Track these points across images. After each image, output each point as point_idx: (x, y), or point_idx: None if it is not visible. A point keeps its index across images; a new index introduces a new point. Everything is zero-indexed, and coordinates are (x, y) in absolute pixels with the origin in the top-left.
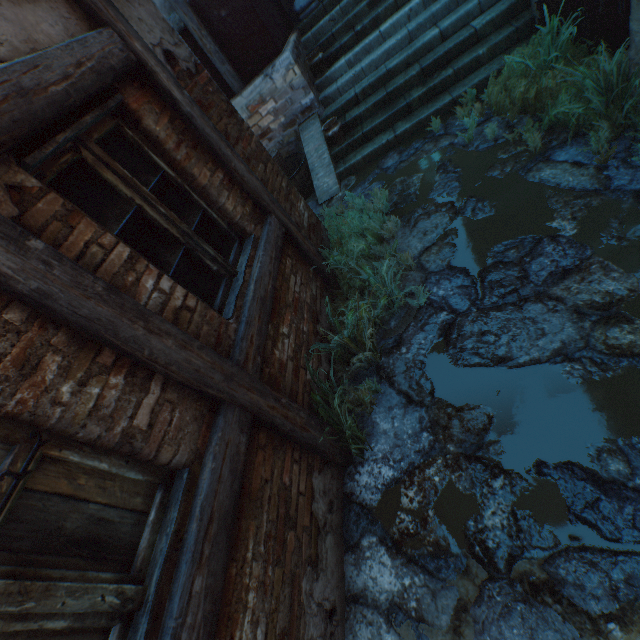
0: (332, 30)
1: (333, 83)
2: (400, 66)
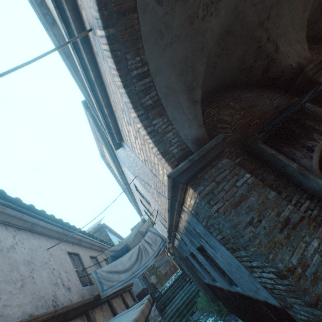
0: (164, 300)
1: (166, 313)
2: (181, 305)
